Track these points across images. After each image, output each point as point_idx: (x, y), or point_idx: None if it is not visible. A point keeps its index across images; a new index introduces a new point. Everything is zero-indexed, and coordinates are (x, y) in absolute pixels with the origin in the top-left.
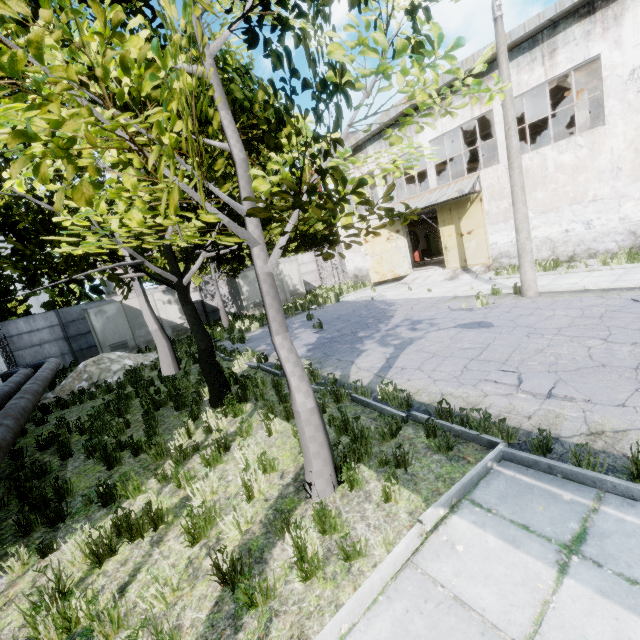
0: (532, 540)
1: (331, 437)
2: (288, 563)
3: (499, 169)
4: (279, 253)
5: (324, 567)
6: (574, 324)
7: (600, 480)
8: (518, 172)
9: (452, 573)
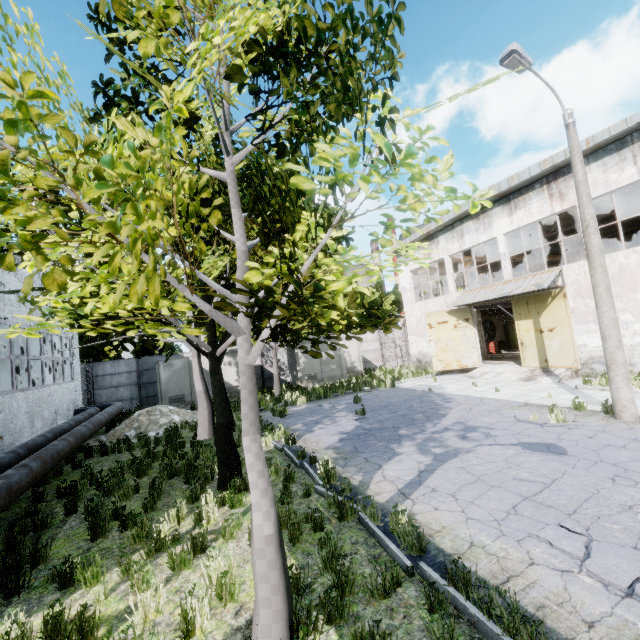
0: None
1: (315, 569)
2: None
3: (586, 265)
4: (261, 345)
5: None
6: None
7: None
8: (601, 271)
9: None
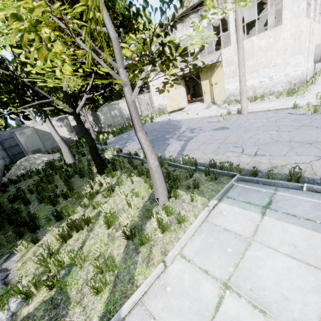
0: (251, 206)
1: None
2: (154, 228)
3: (231, 49)
4: (138, 90)
5: (170, 227)
6: (264, 125)
7: (276, 183)
8: (242, 50)
9: (222, 221)
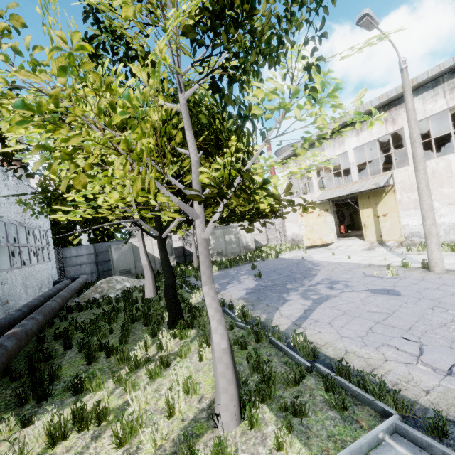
0: None
1: (246, 372)
2: None
3: (409, 169)
4: (213, 225)
5: None
6: None
7: None
8: (423, 173)
9: None
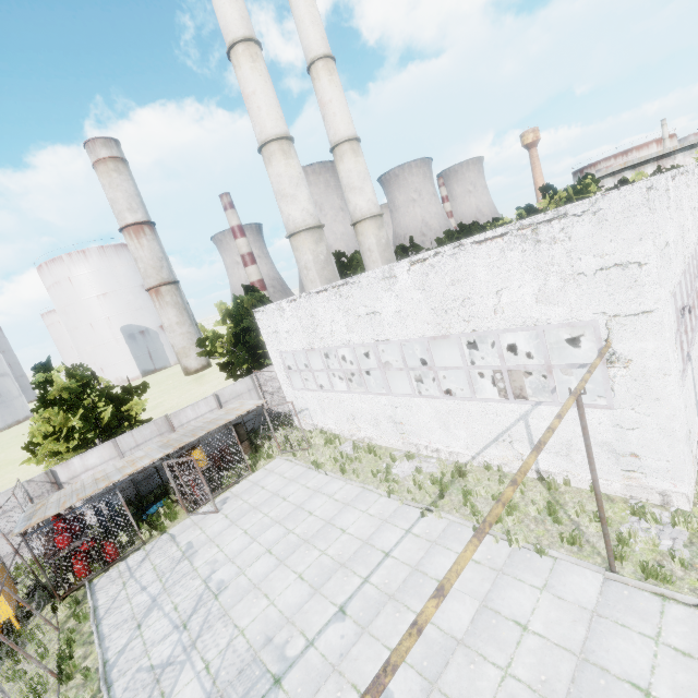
0: None
1: None
2: None
3: None
4: None
5: None
6: None
7: None
8: None
9: None
